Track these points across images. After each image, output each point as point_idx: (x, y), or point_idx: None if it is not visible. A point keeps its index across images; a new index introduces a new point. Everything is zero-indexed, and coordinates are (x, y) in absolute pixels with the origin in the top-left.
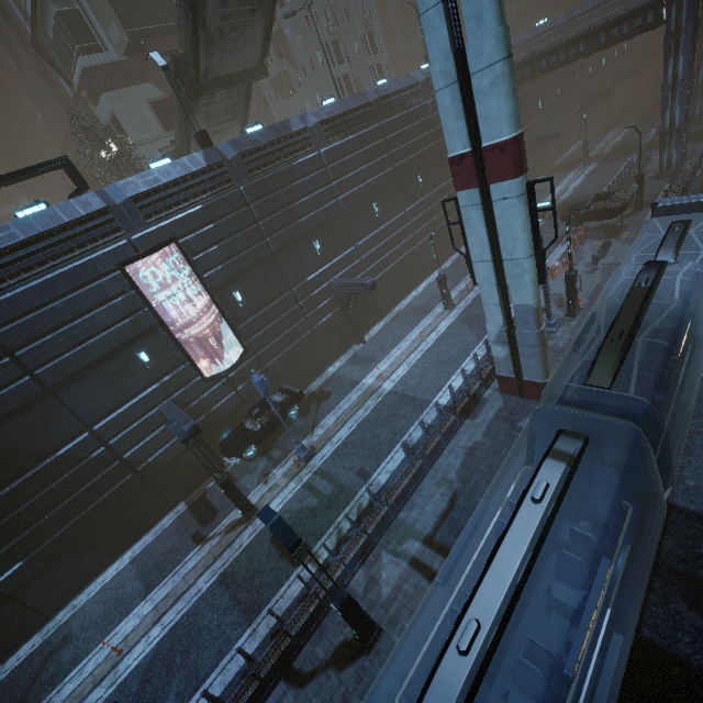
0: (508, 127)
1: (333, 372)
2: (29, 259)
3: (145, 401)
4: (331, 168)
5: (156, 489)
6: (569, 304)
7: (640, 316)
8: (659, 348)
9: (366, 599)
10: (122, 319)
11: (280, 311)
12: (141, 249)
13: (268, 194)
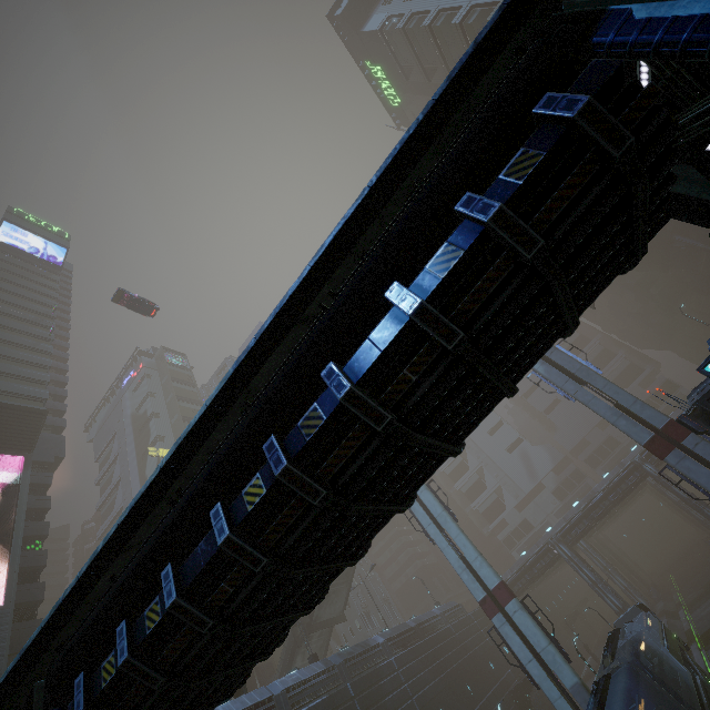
0: (496, 578)
1: None
2: None
3: None
4: (401, 671)
5: None
6: None
7: (613, 641)
8: (645, 662)
9: None
10: None
11: None
12: None
13: (364, 691)
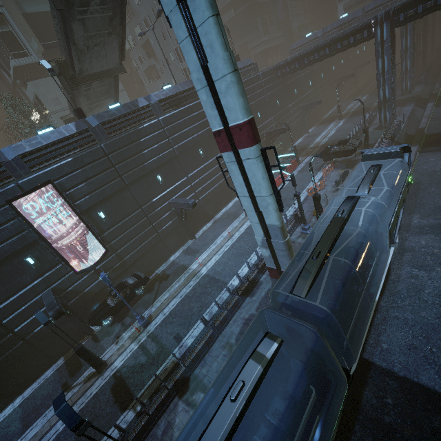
0: (241, 115)
1: (173, 260)
2: None
3: (31, 291)
4: (167, 129)
5: (42, 350)
6: (317, 215)
7: (334, 240)
8: (351, 259)
9: (162, 440)
10: (12, 236)
11: (133, 222)
12: (26, 189)
13: (122, 148)
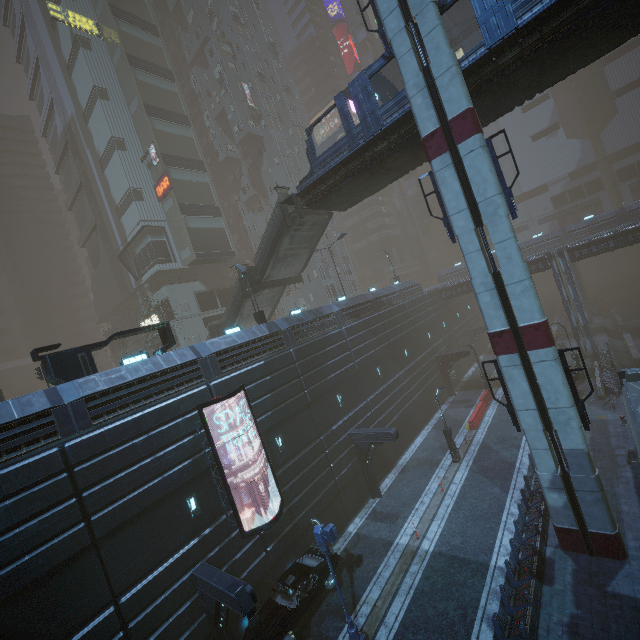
0: (538, 315)
1: (356, 531)
2: (128, 397)
3: (181, 561)
4: (349, 340)
5: None
6: None
7: None
8: None
9: None
10: (185, 459)
11: (311, 458)
12: (215, 394)
13: (308, 356)
